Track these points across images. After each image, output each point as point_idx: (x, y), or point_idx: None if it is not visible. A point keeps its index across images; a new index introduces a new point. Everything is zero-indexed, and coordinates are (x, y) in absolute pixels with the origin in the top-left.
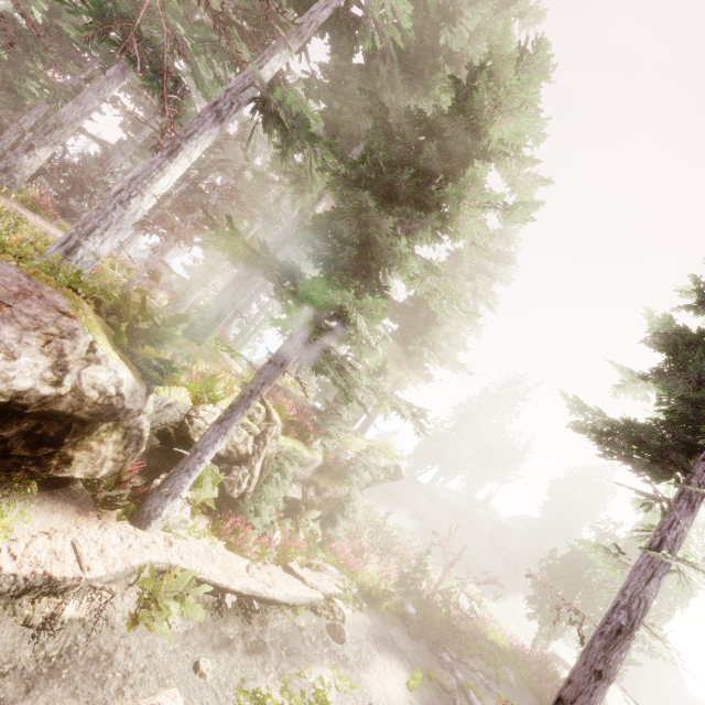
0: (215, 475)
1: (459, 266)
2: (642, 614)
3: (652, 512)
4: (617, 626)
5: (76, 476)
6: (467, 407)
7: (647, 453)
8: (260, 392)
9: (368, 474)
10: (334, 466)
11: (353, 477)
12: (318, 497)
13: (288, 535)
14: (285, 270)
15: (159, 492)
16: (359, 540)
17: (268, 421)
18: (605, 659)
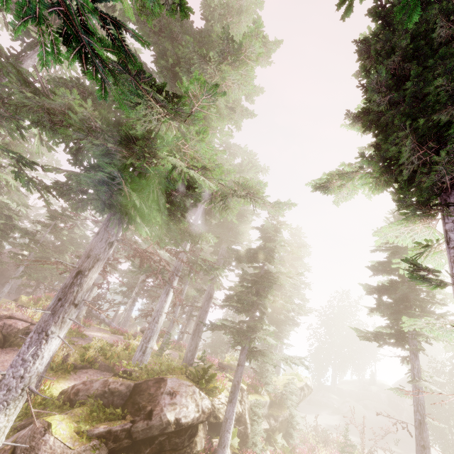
0: (234, 429)
1: (284, 267)
2: (424, 410)
3: (409, 362)
4: (418, 421)
5: (198, 449)
6: (327, 320)
7: (392, 338)
8: (240, 380)
9: (294, 396)
10: (275, 400)
11: (287, 402)
12: (277, 422)
13: (273, 452)
14: (232, 327)
15: (220, 447)
16: (309, 443)
17: (241, 390)
18: (422, 438)
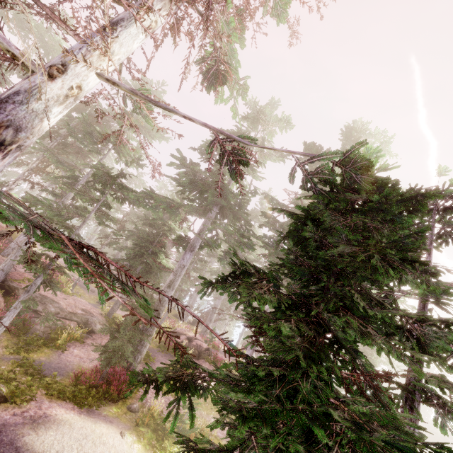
0: None
1: None
2: None
3: None
4: None
5: None
6: None
7: None
8: None
9: None
10: None
11: None
12: None
13: None
14: None
15: None
16: None
17: None
18: None
